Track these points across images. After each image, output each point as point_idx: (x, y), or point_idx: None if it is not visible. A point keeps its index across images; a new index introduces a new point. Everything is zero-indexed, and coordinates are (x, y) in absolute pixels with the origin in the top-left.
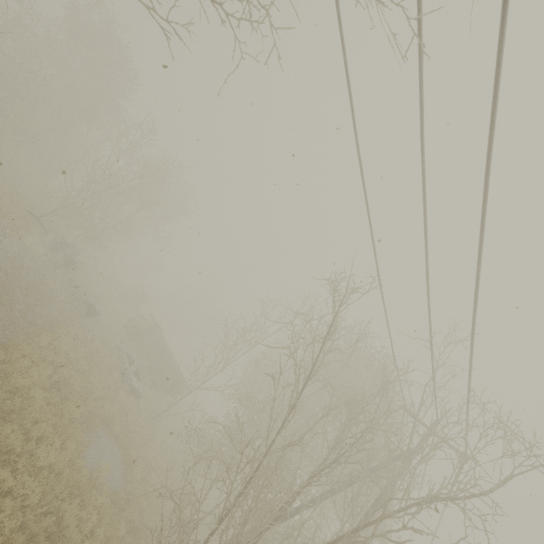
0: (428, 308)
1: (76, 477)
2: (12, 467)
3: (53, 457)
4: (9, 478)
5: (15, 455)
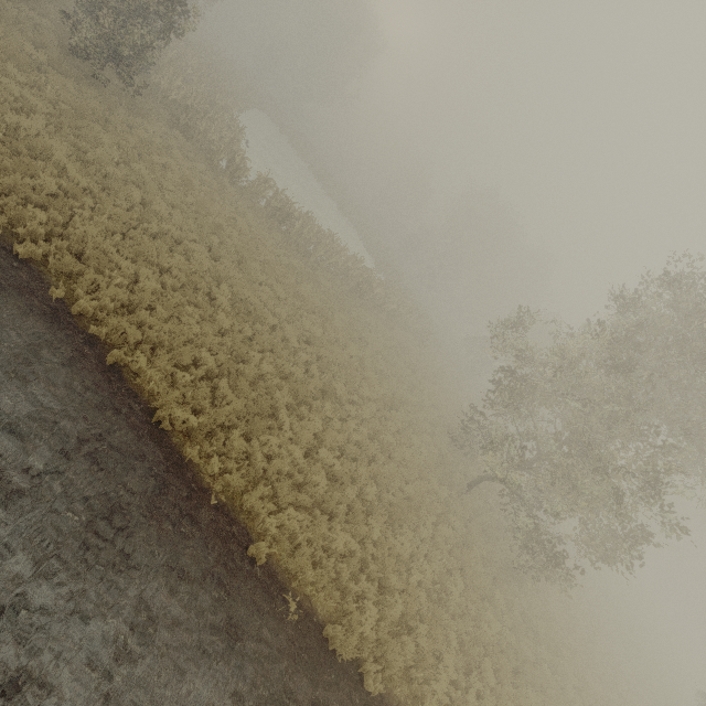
0: None
1: None
2: None
3: None
4: None
5: None
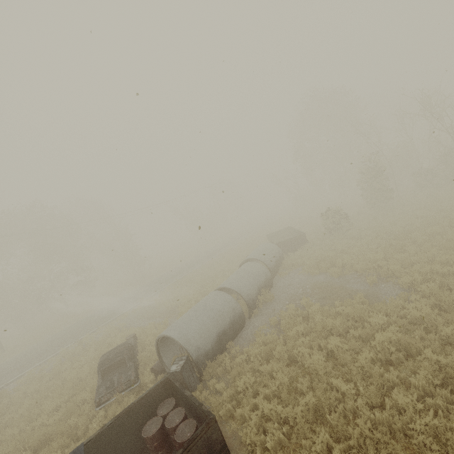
0: None
1: None
2: None
3: None
4: None
5: None
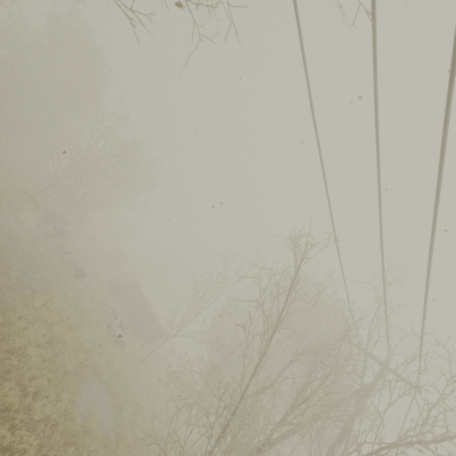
0: (382, 257)
1: (70, 427)
2: (11, 423)
3: (49, 410)
4: (8, 436)
5: (14, 411)
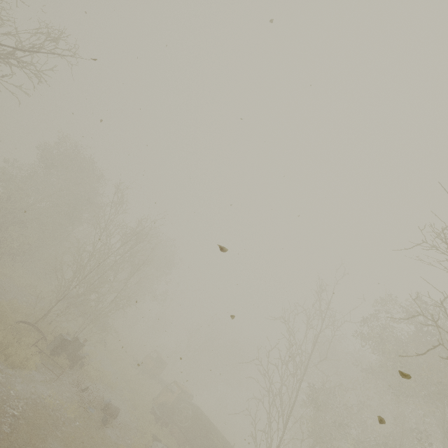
0: None
1: None
2: None
3: None
4: None
5: None
